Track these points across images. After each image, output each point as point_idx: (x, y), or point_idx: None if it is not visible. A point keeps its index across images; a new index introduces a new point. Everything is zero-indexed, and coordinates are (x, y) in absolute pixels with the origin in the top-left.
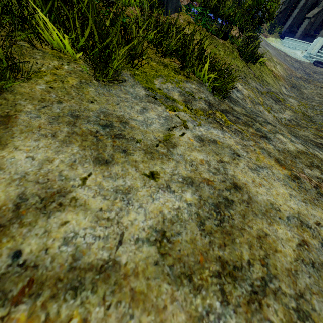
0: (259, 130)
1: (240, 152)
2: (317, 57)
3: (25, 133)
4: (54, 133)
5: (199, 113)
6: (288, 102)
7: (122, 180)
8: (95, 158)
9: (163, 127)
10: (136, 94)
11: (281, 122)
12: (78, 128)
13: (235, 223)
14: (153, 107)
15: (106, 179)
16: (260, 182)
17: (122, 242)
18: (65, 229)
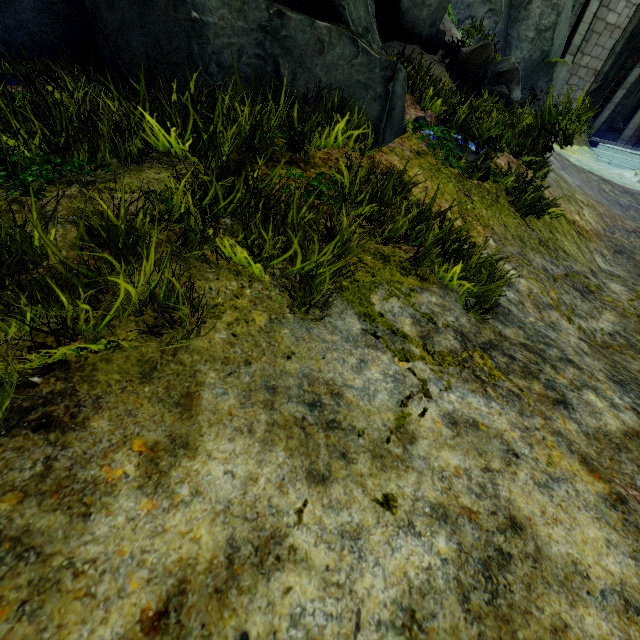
0: (550, 386)
1: (519, 447)
2: None
3: (215, 426)
4: (251, 426)
5: (447, 362)
6: (608, 291)
7: (347, 513)
8: (308, 472)
9: (393, 399)
10: (347, 331)
11: (595, 339)
12: (279, 414)
13: (515, 601)
14: (375, 357)
15: (326, 511)
16: (554, 514)
17: (360, 626)
18: (290, 601)
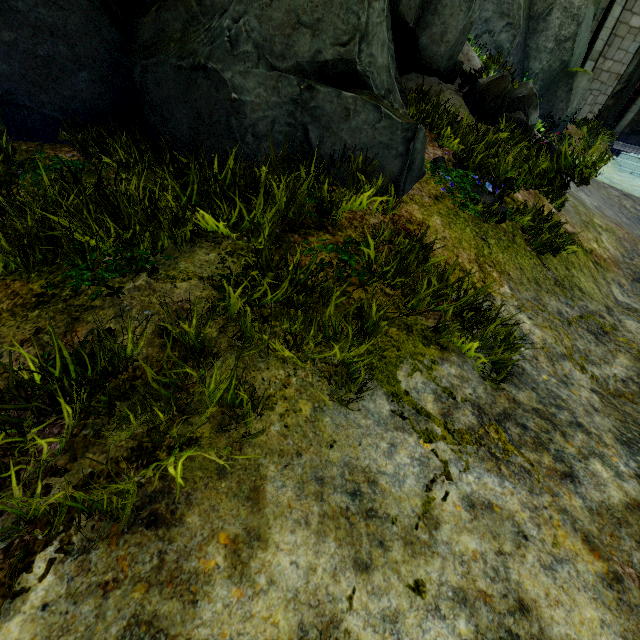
0: (559, 458)
1: (528, 529)
2: None
3: (279, 519)
4: (307, 518)
5: (465, 440)
6: (623, 331)
7: (387, 598)
8: (354, 561)
9: (420, 483)
10: (378, 414)
11: (608, 387)
12: (327, 505)
13: None
14: (403, 440)
15: (370, 597)
16: (556, 596)
17: None
18: None
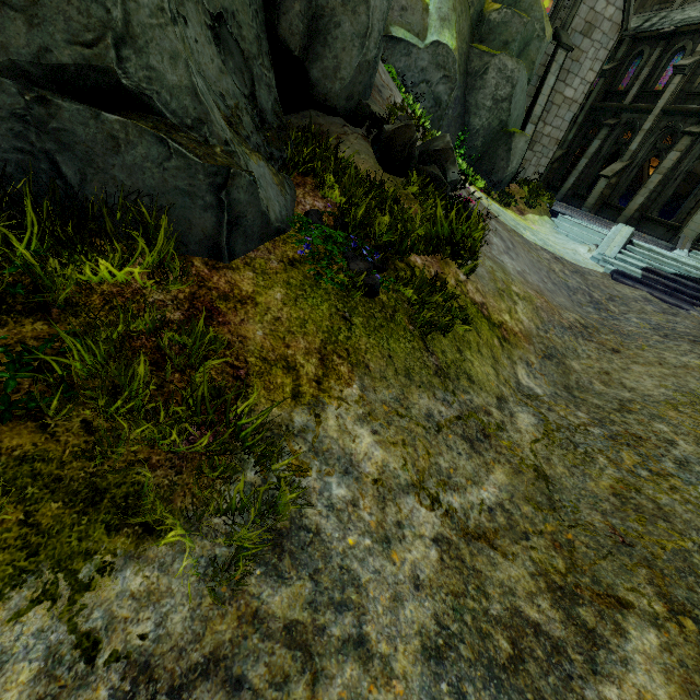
0: None
1: None
2: (617, 263)
3: None
4: None
5: None
6: (511, 430)
7: None
8: None
9: None
10: None
11: (467, 524)
12: None
13: None
14: None
15: None
16: None
17: None
18: None
